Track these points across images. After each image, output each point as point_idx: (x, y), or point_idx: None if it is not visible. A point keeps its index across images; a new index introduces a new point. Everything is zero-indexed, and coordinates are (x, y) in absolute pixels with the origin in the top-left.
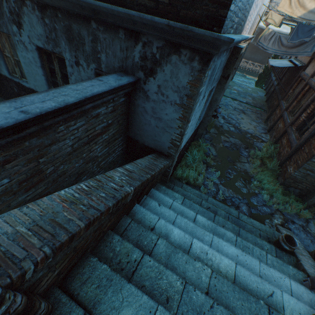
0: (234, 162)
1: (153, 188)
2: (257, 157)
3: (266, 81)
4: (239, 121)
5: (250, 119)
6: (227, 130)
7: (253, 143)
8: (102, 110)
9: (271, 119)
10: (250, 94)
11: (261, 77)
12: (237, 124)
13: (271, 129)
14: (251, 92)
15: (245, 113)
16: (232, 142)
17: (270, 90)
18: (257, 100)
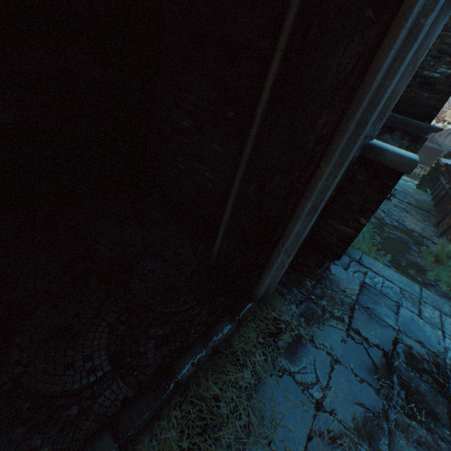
0: (403, 253)
1: None
2: (430, 255)
3: (432, 185)
4: (402, 218)
5: (415, 220)
6: (389, 223)
7: (423, 242)
8: None
9: (443, 223)
10: (411, 195)
11: (425, 178)
12: (401, 220)
13: (444, 233)
14: (412, 193)
15: (408, 213)
16: (397, 235)
17: (439, 194)
18: (421, 203)
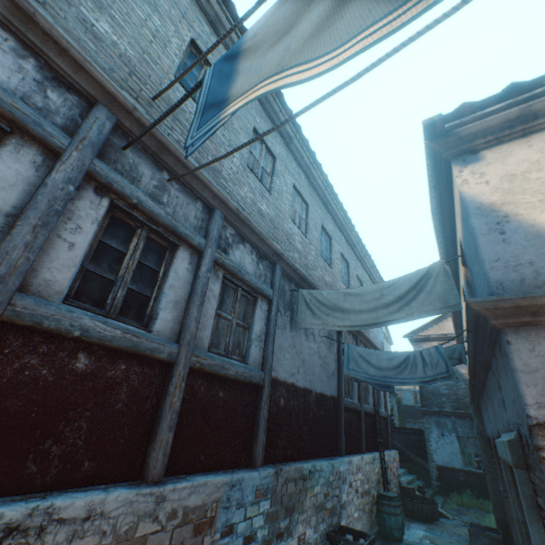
0: None
1: (418, 478)
2: None
3: None
4: None
5: None
6: None
7: None
8: (412, 437)
9: None
10: None
11: None
12: None
13: None
14: None
15: None
16: None
17: None
18: None
